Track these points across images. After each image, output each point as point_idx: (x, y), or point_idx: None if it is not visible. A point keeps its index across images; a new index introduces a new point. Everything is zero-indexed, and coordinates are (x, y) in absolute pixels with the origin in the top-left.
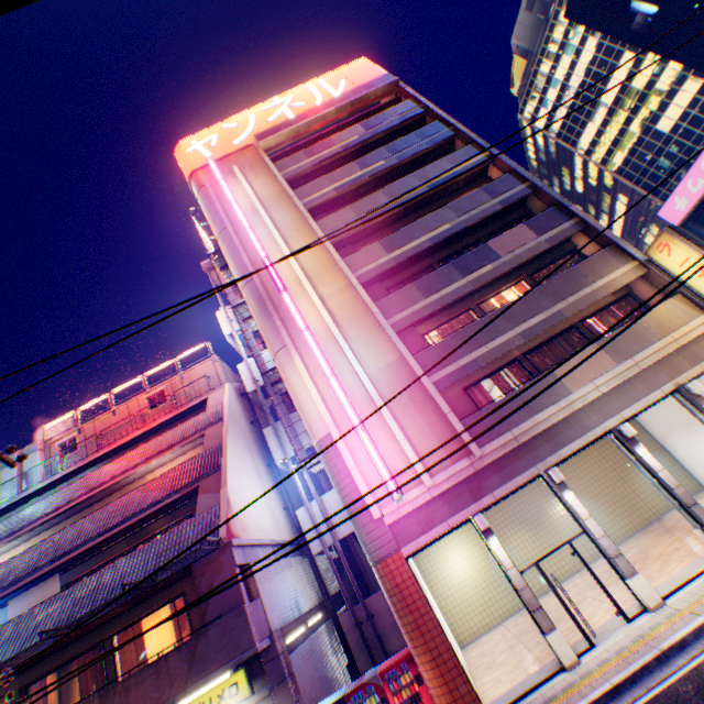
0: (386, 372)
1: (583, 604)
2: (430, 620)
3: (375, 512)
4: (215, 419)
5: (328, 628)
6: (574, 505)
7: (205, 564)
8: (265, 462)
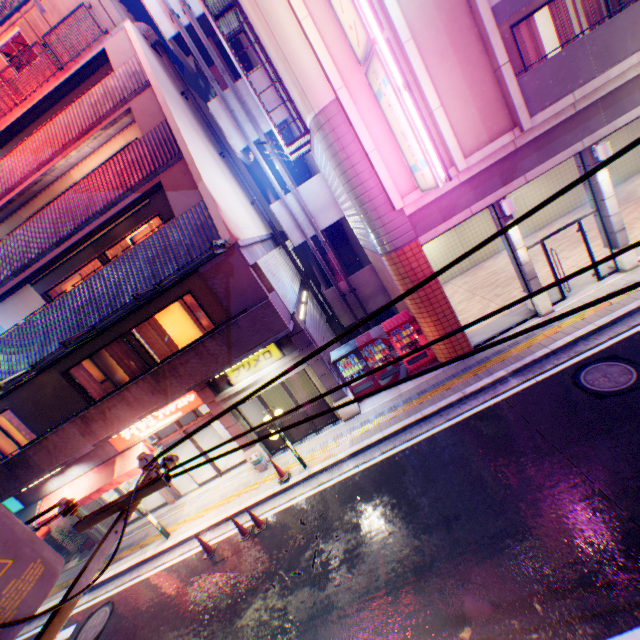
0: None
1: (538, 269)
2: (440, 295)
3: (397, 203)
4: (136, 87)
5: (311, 301)
6: (603, 186)
7: (213, 269)
8: (217, 152)
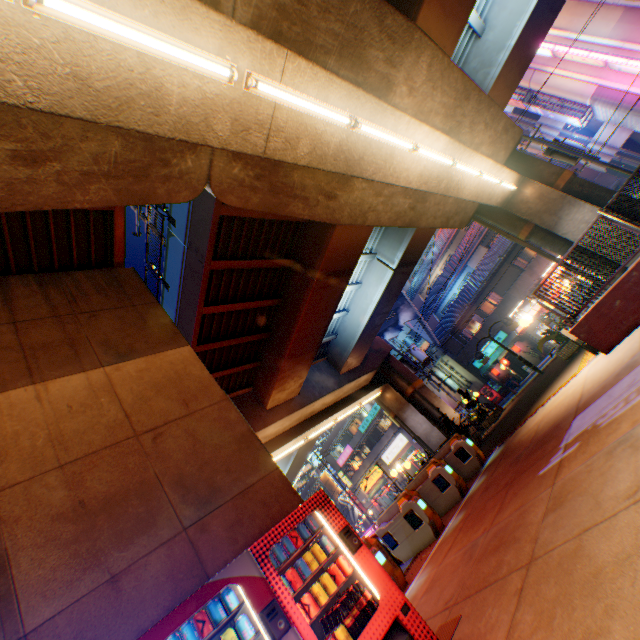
0: (617, 28)
1: None
2: None
3: None
4: None
5: None
6: None
7: None
8: None
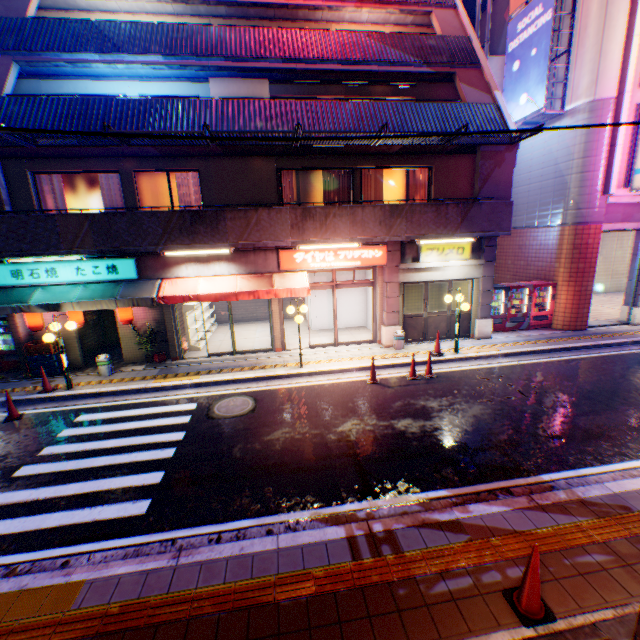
0: None
1: (601, 308)
2: (591, 273)
3: (612, 190)
4: (441, 2)
5: None
6: None
7: (490, 153)
8: None
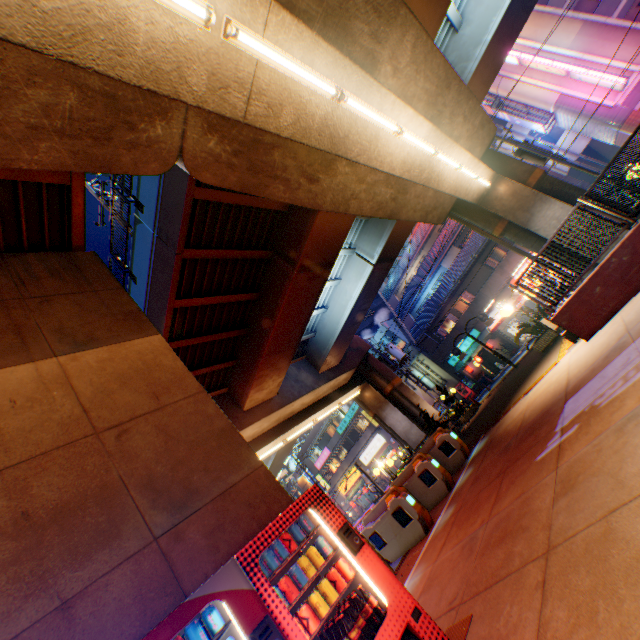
0: (577, 40)
1: None
2: None
3: (610, 105)
4: None
5: None
6: None
7: None
8: None
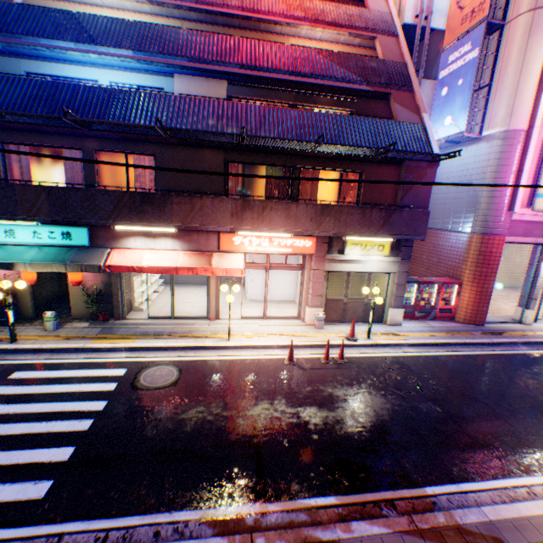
0: None
1: (499, 304)
2: (492, 277)
3: (516, 208)
4: (386, 30)
5: None
6: None
7: (414, 168)
8: None
